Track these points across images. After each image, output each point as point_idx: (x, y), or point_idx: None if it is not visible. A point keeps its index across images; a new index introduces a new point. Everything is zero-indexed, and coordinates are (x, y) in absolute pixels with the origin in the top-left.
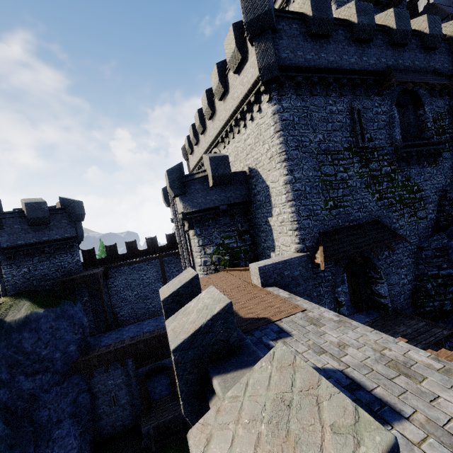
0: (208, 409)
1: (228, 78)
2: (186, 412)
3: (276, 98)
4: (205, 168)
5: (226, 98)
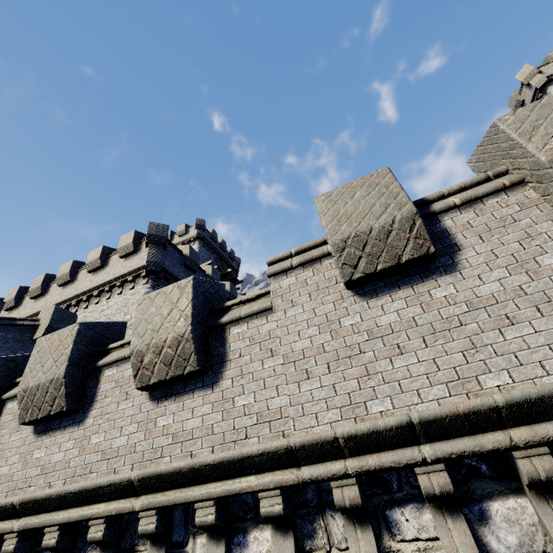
0: (83, 382)
1: (109, 259)
2: (68, 372)
3: (152, 285)
4: (40, 317)
5: (99, 273)
